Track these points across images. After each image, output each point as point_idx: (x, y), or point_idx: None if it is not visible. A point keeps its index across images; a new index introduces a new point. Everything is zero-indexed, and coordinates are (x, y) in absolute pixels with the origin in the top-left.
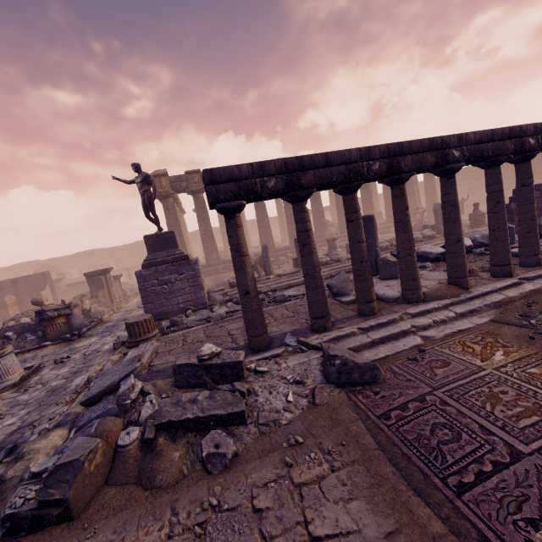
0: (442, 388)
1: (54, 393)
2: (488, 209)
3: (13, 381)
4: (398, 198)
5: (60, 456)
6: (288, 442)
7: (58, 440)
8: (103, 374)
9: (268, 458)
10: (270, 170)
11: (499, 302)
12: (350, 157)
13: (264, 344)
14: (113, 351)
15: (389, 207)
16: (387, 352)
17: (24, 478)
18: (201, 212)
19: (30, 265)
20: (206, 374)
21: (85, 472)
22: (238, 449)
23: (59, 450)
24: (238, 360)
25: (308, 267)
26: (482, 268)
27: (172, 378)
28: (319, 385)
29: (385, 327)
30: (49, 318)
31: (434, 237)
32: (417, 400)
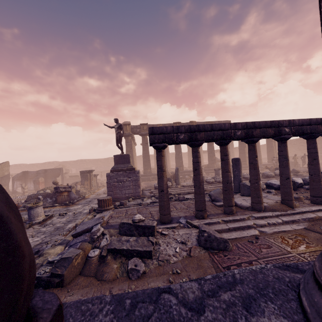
0: (263, 259)
1: (58, 229)
2: (308, 162)
3: (39, 220)
4: (251, 150)
5: (63, 255)
6: (172, 271)
7: (59, 251)
8: (83, 223)
9: (161, 277)
10: (182, 130)
11: (311, 218)
12: (224, 127)
13: (168, 220)
14: (89, 214)
15: None
16: (236, 236)
17: (43, 264)
18: (145, 145)
19: (53, 163)
20: (135, 230)
21: (73, 264)
22: (146, 270)
23: (61, 254)
24: (153, 225)
25: (197, 181)
26: (306, 197)
27: (118, 229)
28: (194, 246)
29: (238, 222)
30: (60, 191)
31: None
32: (247, 262)
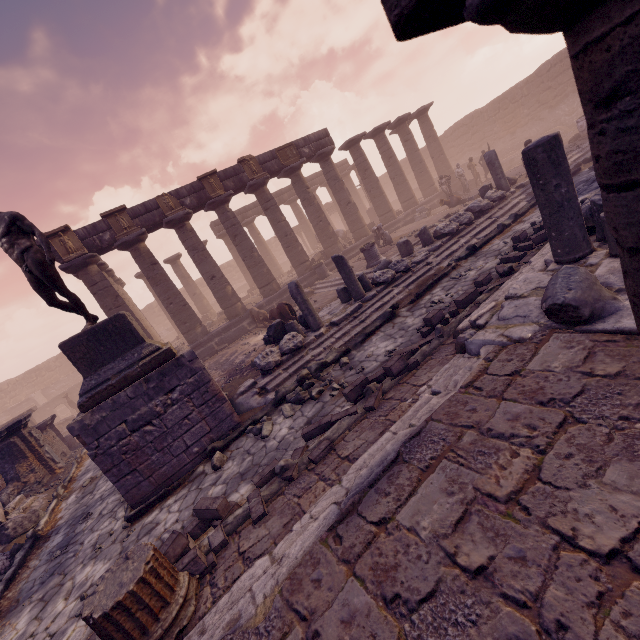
0: None
1: None
2: None
3: None
4: None
5: None
6: None
7: None
8: None
9: None
10: None
11: None
12: None
13: None
14: None
15: (401, 188)
16: None
17: None
18: (153, 271)
19: None
20: None
21: None
22: None
23: None
24: None
25: None
26: None
27: None
28: None
29: None
30: None
31: (504, 198)
32: None
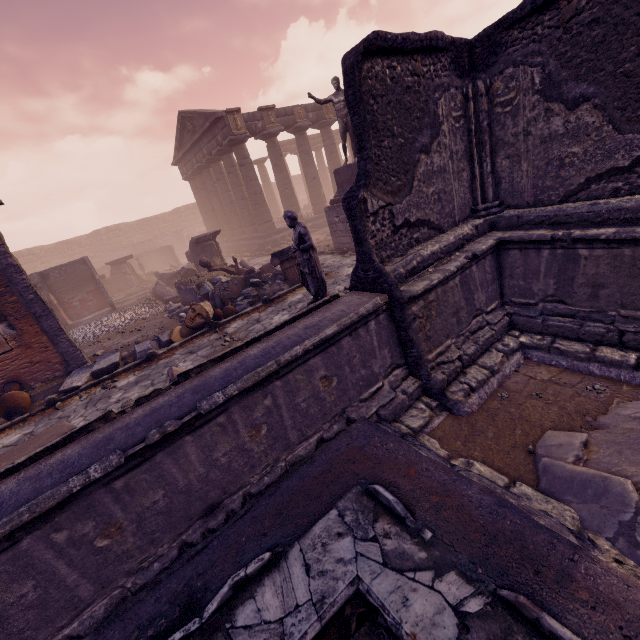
0: None
1: None
2: None
3: None
4: None
5: None
6: None
7: None
8: None
9: None
10: None
11: None
12: None
13: None
14: None
15: None
16: None
17: None
18: (281, 161)
19: None
20: None
21: None
22: None
23: None
24: None
25: None
26: None
27: None
28: None
29: None
30: None
31: None
32: None
